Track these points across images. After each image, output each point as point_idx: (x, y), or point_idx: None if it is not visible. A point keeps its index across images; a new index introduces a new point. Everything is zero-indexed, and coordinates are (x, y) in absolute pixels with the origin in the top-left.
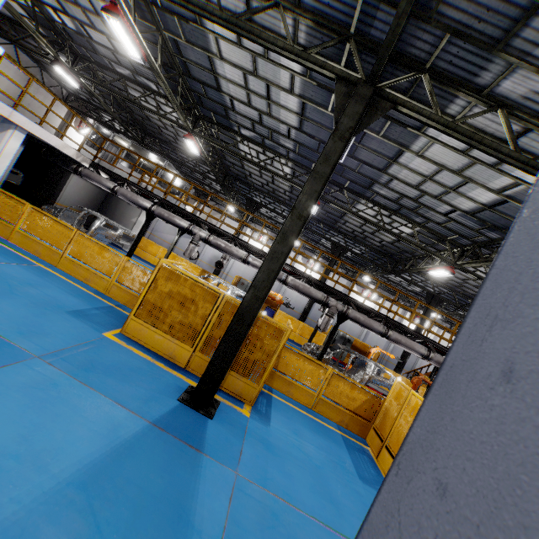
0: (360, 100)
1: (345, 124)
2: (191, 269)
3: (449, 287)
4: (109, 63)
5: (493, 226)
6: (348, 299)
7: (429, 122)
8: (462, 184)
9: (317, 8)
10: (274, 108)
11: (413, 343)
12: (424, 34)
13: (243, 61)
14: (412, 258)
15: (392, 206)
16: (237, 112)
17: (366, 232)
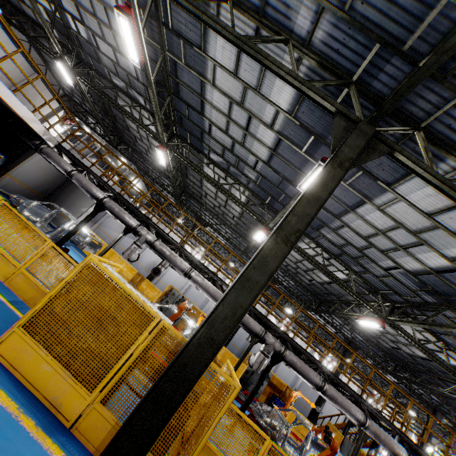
0: (361, 135)
1: (346, 153)
2: (126, 268)
3: (364, 335)
4: (108, 73)
5: (433, 290)
6: (285, 337)
7: (424, 174)
8: (415, 245)
9: (325, 52)
10: (248, 139)
11: (349, 403)
12: (429, 94)
13: (234, 91)
14: (337, 301)
15: (334, 251)
16: (212, 137)
17: (299, 269)
